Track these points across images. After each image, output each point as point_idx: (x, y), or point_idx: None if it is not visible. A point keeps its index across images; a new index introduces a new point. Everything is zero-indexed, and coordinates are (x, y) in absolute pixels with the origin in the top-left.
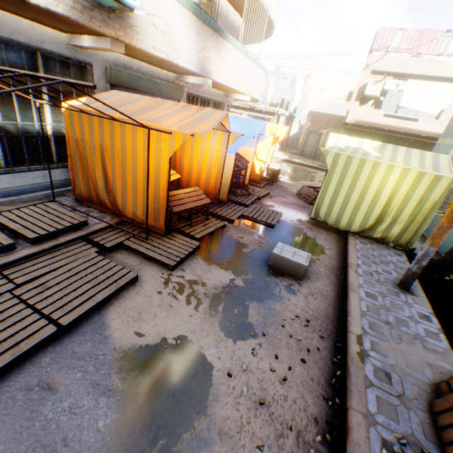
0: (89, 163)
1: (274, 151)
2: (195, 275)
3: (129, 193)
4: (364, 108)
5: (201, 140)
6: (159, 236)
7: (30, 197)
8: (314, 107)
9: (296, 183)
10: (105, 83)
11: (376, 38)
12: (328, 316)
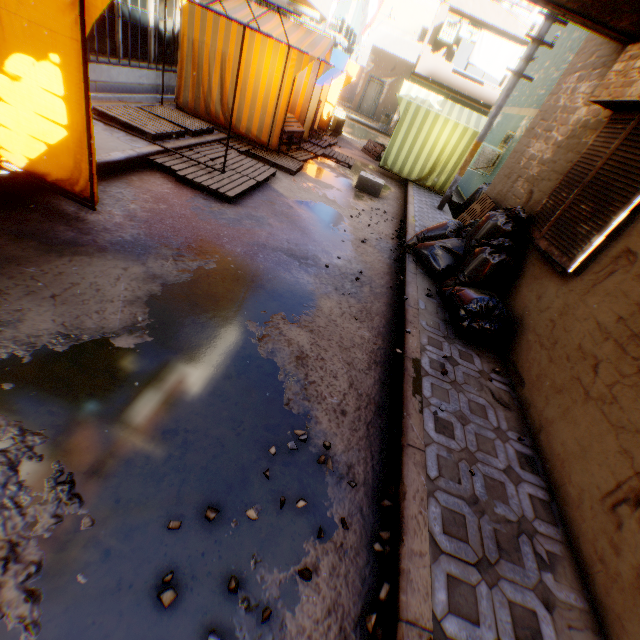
0: (203, 71)
1: None
2: (310, 182)
3: (246, 108)
4: (436, 58)
5: None
6: (271, 153)
7: (139, 98)
8: (375, 39)
9: (359, 141)
10: None
11: None
12: (395, 213)
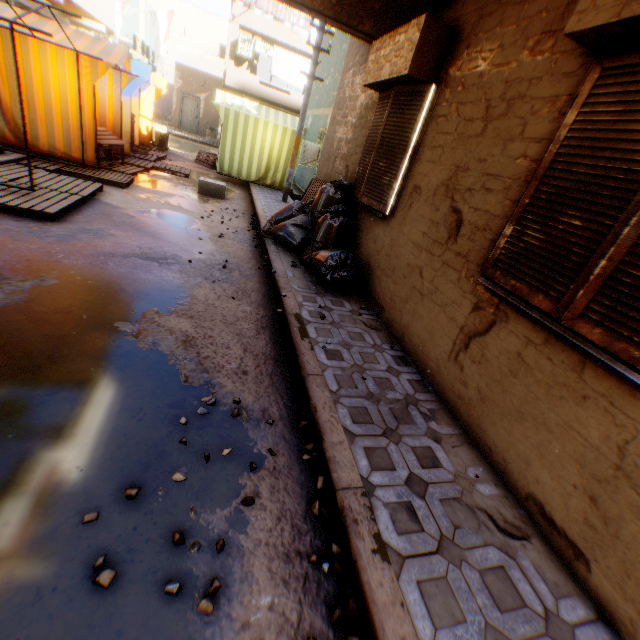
0: None
1: None
2: (147, 192)
3: (43, 122)
4: (241, 72)
5: None
6: (91, 169)
7: None
8: (176, 58)
9: (189, 154)
10: None
11: None
12: (245, 210)
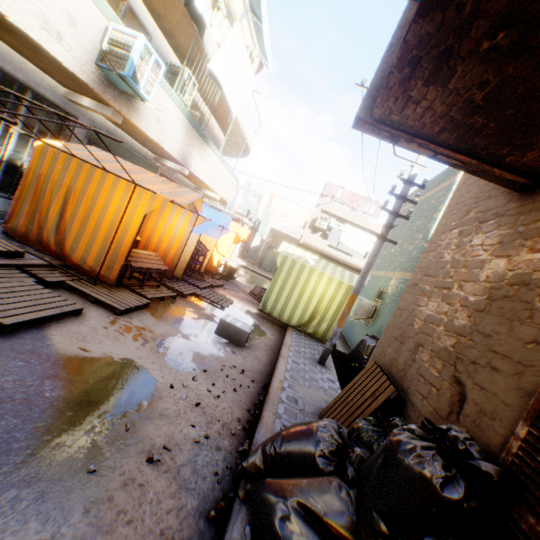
0: (46, 199)
1: (234, 256)
2: (143, 324)
3: (86, 237)
4: (314, 236)
5: (169, 215)
6: (107, 286)
7: None
8: (277, 228)
9: (250, 285)
10: (84, 137)
11: (326, 187)
12: (260, 371)
